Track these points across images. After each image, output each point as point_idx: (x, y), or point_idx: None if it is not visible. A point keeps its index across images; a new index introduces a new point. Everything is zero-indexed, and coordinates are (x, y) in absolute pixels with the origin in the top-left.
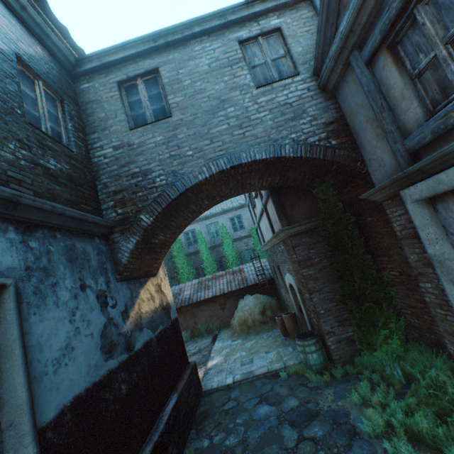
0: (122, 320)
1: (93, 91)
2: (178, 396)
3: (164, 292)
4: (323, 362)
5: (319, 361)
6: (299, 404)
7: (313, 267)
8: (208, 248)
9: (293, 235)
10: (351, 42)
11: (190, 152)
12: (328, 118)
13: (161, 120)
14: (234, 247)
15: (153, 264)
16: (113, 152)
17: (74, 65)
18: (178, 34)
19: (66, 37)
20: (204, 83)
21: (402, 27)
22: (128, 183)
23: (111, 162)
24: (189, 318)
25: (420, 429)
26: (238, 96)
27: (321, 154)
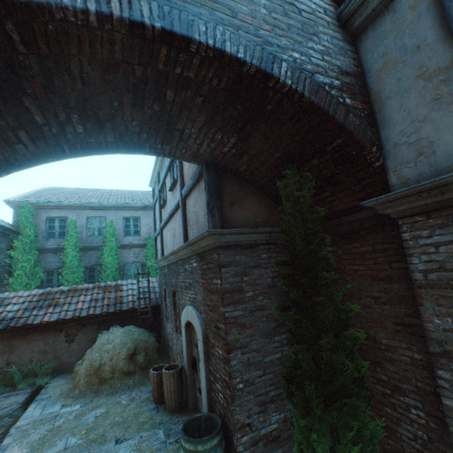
0: None
1: None
2: None
3: None
4: None
5: None
6: None
7: (243, 306)
8: (79, 248)
9: (224, 247)
10: None
11: None
12: (344, 65)
13: None
14: (118, 255)
15: None
16: None
17: None
18: None
19: None
20: None
21: None
22: None
23: None
24: None
25: None
26: None
27: (331, 107)
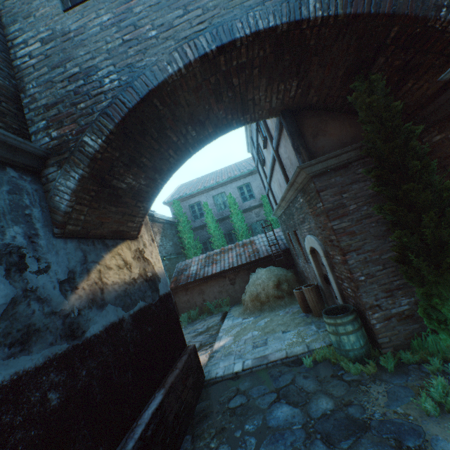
0: (60, 294)
1: None
2: (165, 394)
3: (150, 261)
4: (364, 347)
5: (358, 345)
6: (334, 408)
7: (348, 218)
8: (215, 221)
9: (317, 175)
10: None
11: (153, 33)
12: None
13: None
14: (244, 219)
15: (127, 222)
16: (42, 47)
17: None
18: None
19: None
20: None
21: None
22: (63, 91)
23: (40, 62)
24: (196, 295)
25: None
26: None
27: (372, 5)
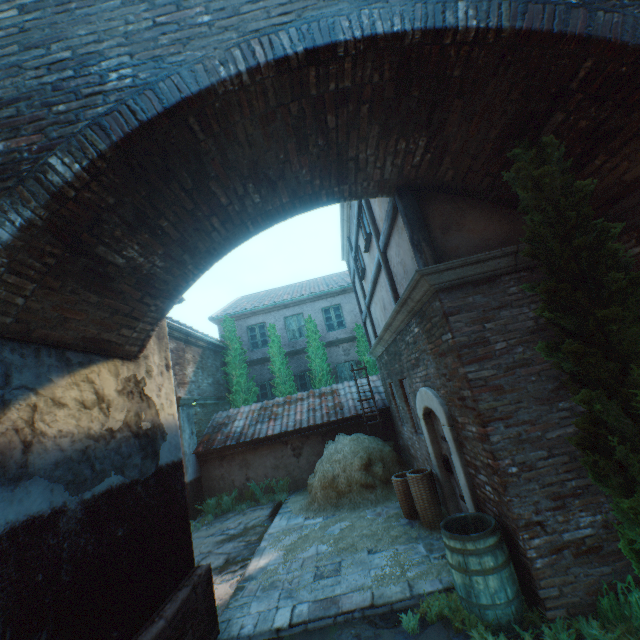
0: None
1: None
2: None
3: (153, 401)
4: (514, 602)
5: (504, 597)
6: None
7: (493, 363)
8: (283, 354)
9: (446, 289)
10: None
11: (206, 18)
12: None
13: None
14: (326, 356)
15: (120, 326)
16: (19, 17)
17: None
18: None
19: None
20: None
21: None
22: (36, 83)
23: (8, 37)
24: (236, 469)
25: None
26: None
27: (556, 21)
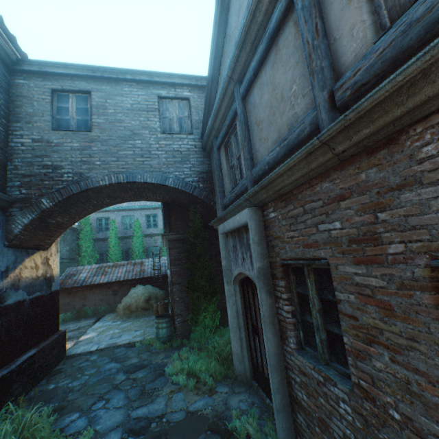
0: (0, 278)
1: (27, 89)
2: (38, 351)
3: (52, 266)
4: (170, 336)
5: (167, 335)
6: (138, 361)
7: (180, 266)
8: (117, 237)
9: (172, 240)
10: (214, 133)
11: (99, 163)
12: (202, 169)
13: (82, 131)
14: (144, 242)
15: (46, 239)
16: (32, 143)
17: (14, 62)
18: (114, 74)
19: (13, 42)
20: (125, 116)
21: (229, 140)
22: (38, 171)
23: (28, 150)
24: (78, 299)
25: (196, 368)
26: (147, 134)
27: (191, 190)
